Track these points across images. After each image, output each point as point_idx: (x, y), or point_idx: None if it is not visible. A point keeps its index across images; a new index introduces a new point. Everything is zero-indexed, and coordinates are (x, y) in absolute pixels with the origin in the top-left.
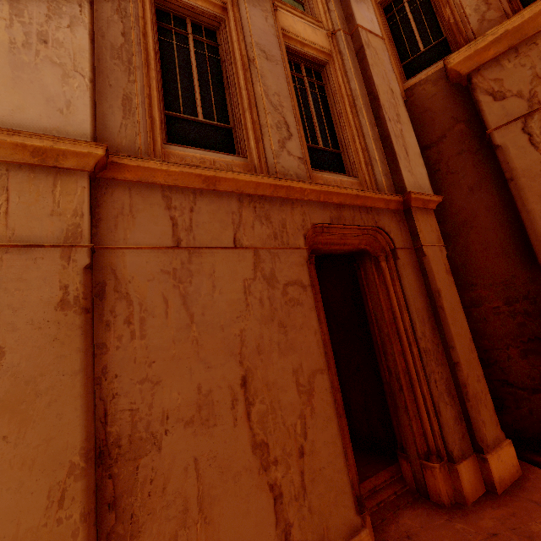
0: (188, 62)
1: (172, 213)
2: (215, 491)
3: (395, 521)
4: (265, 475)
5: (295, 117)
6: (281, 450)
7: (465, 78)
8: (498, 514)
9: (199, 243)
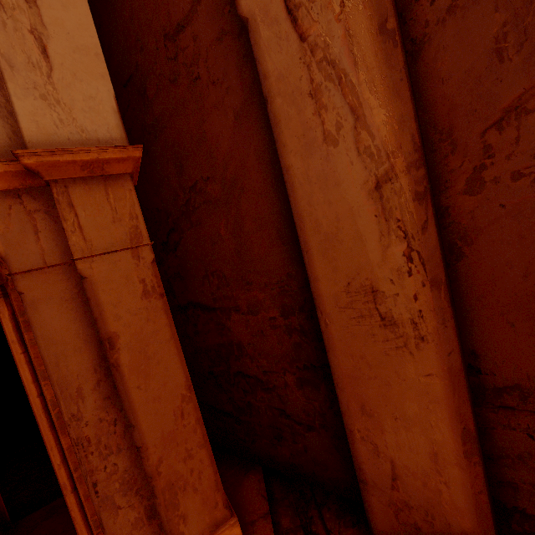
0: None
1: None
2: None
3: None
4: None
5: None
6: None
7: None
8: None
9: None
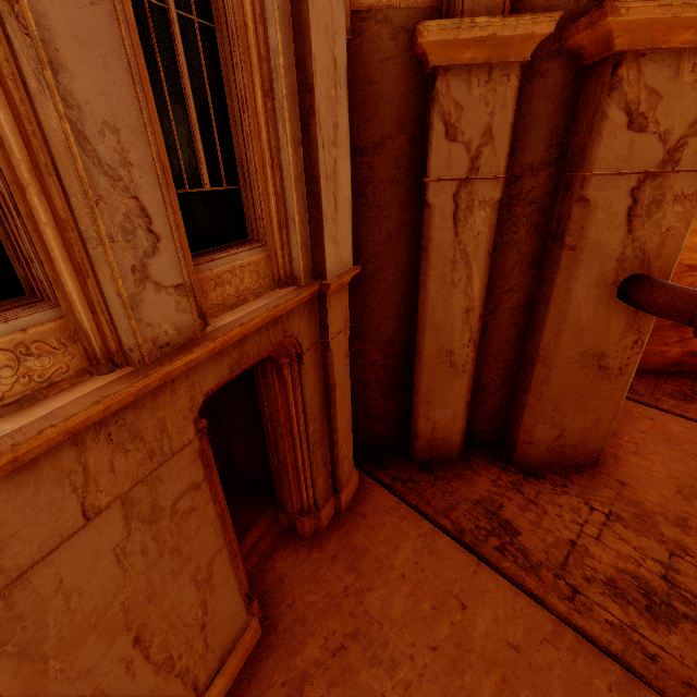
0: None
1: None
2: None
3: (272, 567)
4: (172, 674)
5: (162, 190)
6: (185, 644)
7: (431, 68)
8: (340, 534)
9: (19, 569)
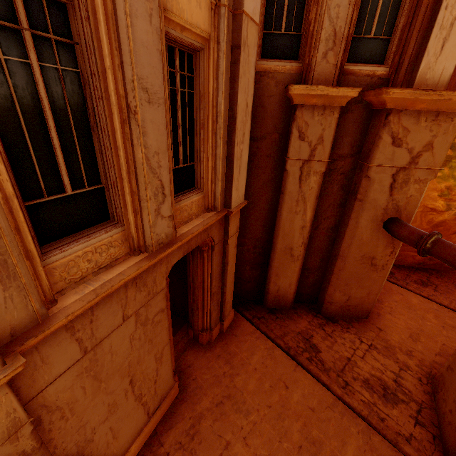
0: (34, 95)
1: (76, 336)
2: (120, 427)
3: (184, 359)
4: (140, 403)
5: (170, 175)
6: (147, 389)
7: (294, 104)
8: (222, 344)
9: (100, 339)
